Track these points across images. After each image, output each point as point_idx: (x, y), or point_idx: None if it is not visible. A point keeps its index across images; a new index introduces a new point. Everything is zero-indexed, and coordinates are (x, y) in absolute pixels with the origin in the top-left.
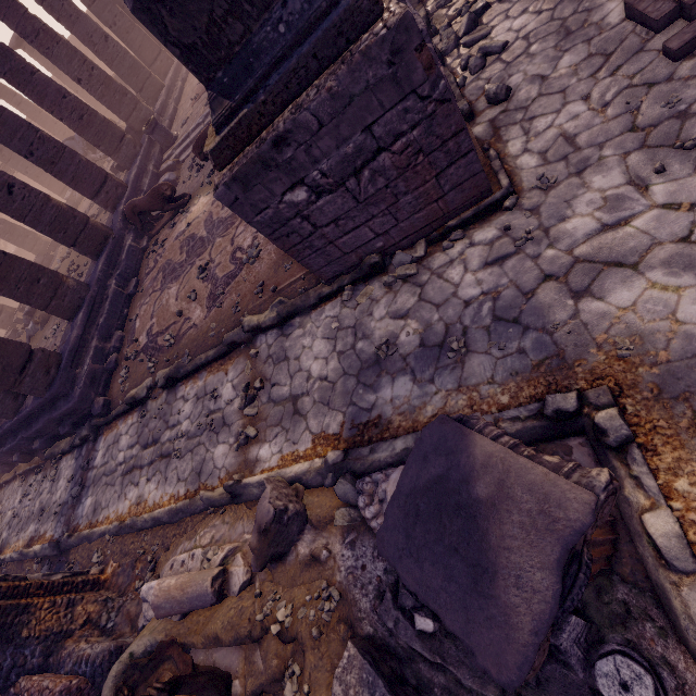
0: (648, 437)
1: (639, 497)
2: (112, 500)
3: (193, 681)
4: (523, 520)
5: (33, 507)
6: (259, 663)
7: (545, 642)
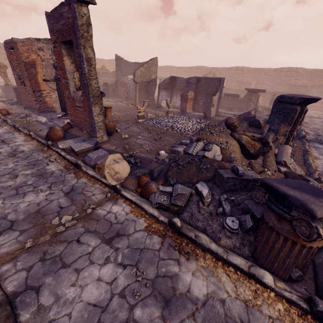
0: (310, 322)
1: (280, 285)
2: (319, 151)
3: (262, 148)
4: (311, 199)
5: (321, 133)
6: (257, 165)
7: (262, 198)
